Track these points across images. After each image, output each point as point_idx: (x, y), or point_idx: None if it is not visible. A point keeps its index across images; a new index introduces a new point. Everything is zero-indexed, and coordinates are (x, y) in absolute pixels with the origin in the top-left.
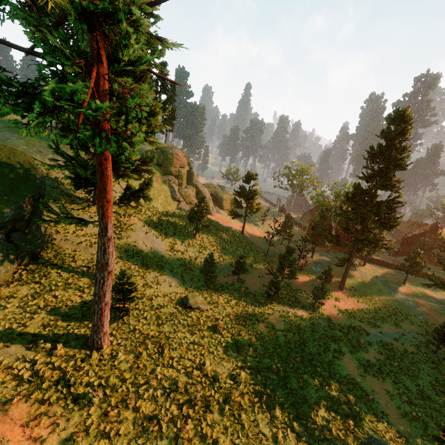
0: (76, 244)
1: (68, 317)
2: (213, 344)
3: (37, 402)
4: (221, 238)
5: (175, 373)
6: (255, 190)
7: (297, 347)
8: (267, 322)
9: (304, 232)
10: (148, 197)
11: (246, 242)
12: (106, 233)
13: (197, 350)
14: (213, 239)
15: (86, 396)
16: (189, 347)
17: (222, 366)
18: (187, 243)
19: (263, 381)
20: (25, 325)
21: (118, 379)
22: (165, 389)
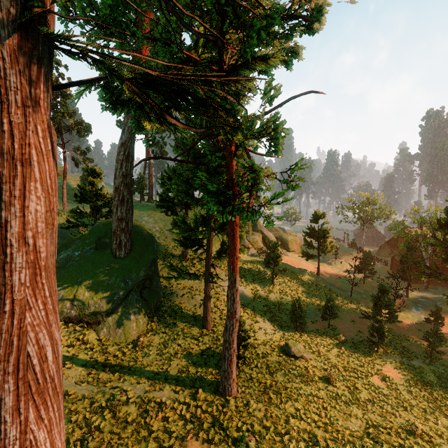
0: (180, 296)
1: (194, 364)
2: (332, 397)
3: (205, 441)
4: (298, 281)
5: (307, 426)
6: (326, 228)
7: (430, 406)
8: (381, 374)
9: (386, 267)
10: (241, 249)
11: (324, 283)
12: (234, 285)
13: (317, 402)
14: (291, 283)
15: (243, 440)
16: (308, 399)
17: (351, 423)
18: (267, 288)
19: (407, 444)
20: (167, 371)
21: (260, 426)
22: (305, 442)
